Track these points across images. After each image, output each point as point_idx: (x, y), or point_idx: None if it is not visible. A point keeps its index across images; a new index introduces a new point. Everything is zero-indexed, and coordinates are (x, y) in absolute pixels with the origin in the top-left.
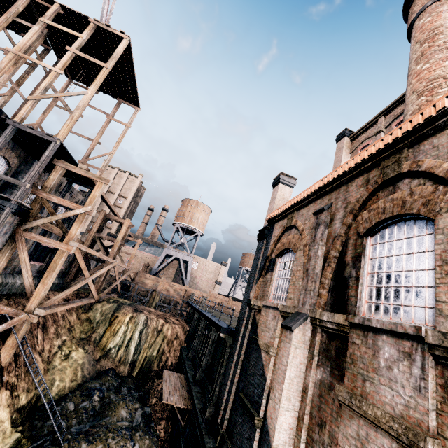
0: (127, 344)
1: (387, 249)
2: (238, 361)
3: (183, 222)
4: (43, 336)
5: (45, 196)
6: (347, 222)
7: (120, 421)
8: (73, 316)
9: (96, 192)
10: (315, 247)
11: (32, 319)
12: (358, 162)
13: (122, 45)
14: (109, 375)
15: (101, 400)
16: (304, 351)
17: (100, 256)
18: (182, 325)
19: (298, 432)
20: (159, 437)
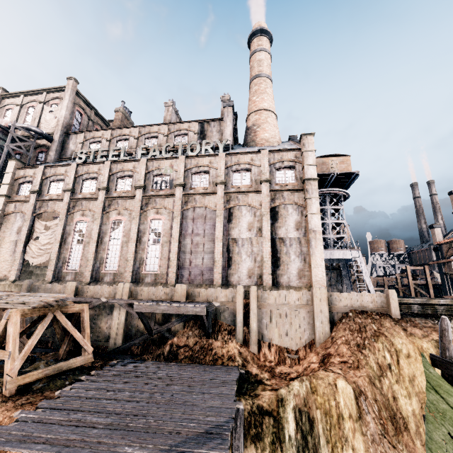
0: None
1: None
2: (450, 291)
3: None
4: None
5: None
6: None
7: None
8: None
9: None
10: None
11: None
12: None
13: None
14: None
15: None
16: None
17: None
18: None
19: None
20: None
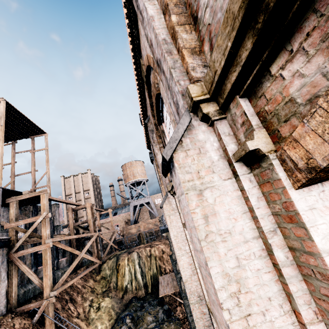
0: (135, 276)
1: (168, 125)
2: None
3: (130, 180)
4: (74, 306)
5: (14, 225)
6: (153, 123)
7: (149, 325)
8: (91, 281)
9: (43, 202)
10: (154, 149)
11: (52, 301)
12: (137, 83)
13: (2, 105)
14: (133, 302)
15: (132, 320)
16: (176, 214)
17: (79, 236)
18: (163, 242)
19: (194, 264)
20: (179, 319)
